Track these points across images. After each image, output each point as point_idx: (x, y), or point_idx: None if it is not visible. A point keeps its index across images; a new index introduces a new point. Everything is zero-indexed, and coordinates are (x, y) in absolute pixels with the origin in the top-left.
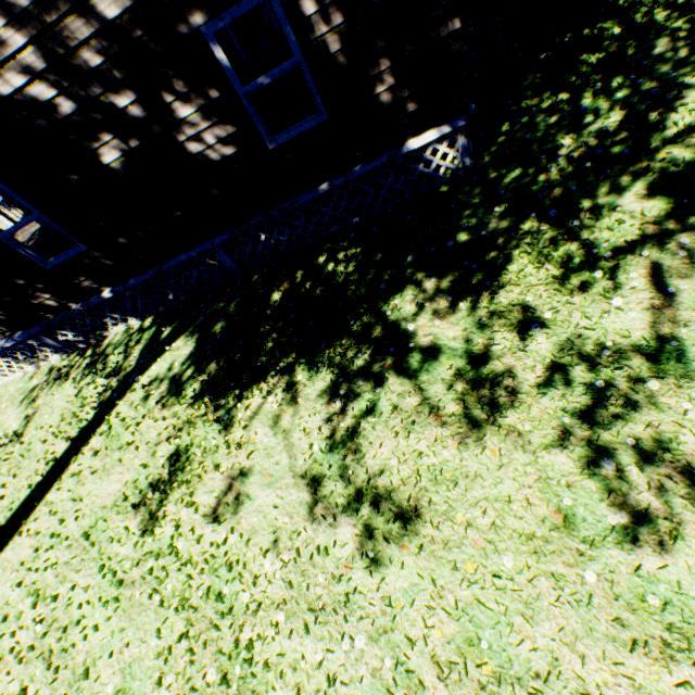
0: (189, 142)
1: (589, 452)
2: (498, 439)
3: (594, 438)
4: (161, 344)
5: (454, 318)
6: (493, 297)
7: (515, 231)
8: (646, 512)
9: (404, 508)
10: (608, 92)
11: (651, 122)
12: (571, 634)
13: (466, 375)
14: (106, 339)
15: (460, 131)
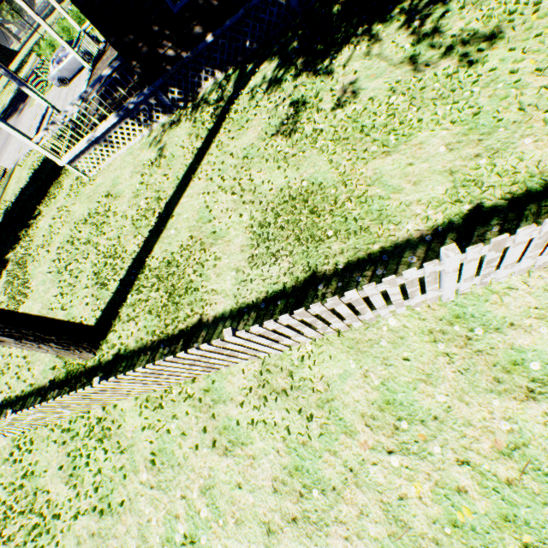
0: None
1: None
2: None
3: None
4: (248, 74)
5: None
6: None
7: None
8: None
9: (488, 37)
10: None
11: None
12: None
13: None
14: (200, 94)
15: None
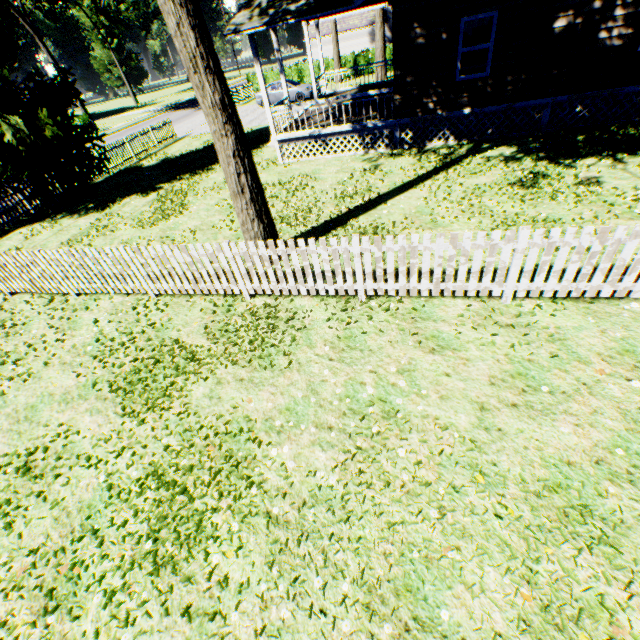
0: (602, 31)
1: None
2: None
3: None
4: (483, 149)
5: None
6: None
7: None
8: None
9: None
10: None
11: None
12: None
13: None
14: (426, 147)
15: None
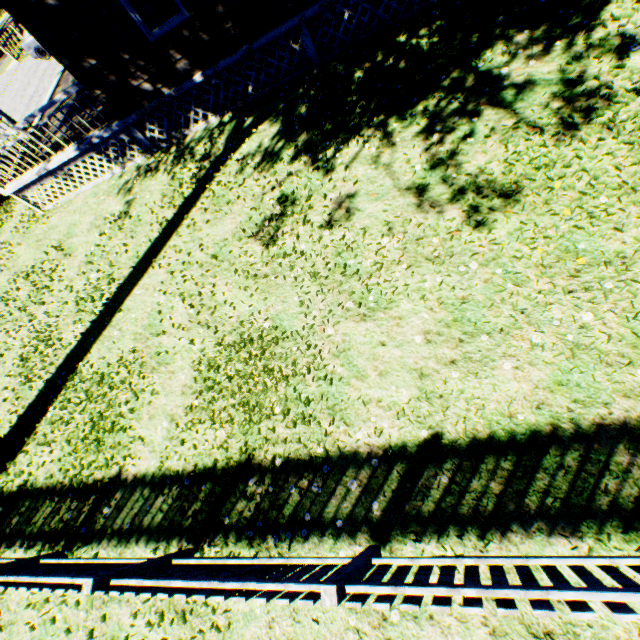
0: None
1: None
2: (594, 131)
3: None
4: (245, 131)
5: (548, 58)
6: (590, 34)
7: None
8: None
9: (505, 191)
10: None
11: None
12: None
13: (561, 96)
14: (187, 138)
15: None
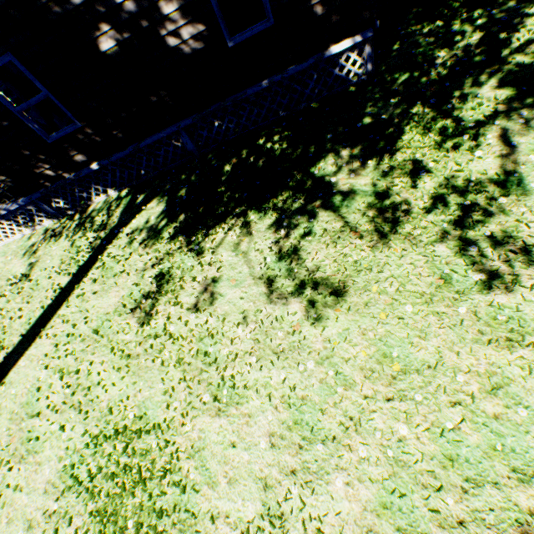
0: (168, 37)
1: (460, 243)
2: (399, 241)
3: (463, 235)
4: (137, 207)
5: (364, 172)
6: (392, 157)
7: (406, 115)
8: (497, 272)
9: (335, 289)
10: (471, 20)
11: (501, 39)
12: (450, 343)
13: (374, 206)
14: (90, 207)
15: (368, 42)
